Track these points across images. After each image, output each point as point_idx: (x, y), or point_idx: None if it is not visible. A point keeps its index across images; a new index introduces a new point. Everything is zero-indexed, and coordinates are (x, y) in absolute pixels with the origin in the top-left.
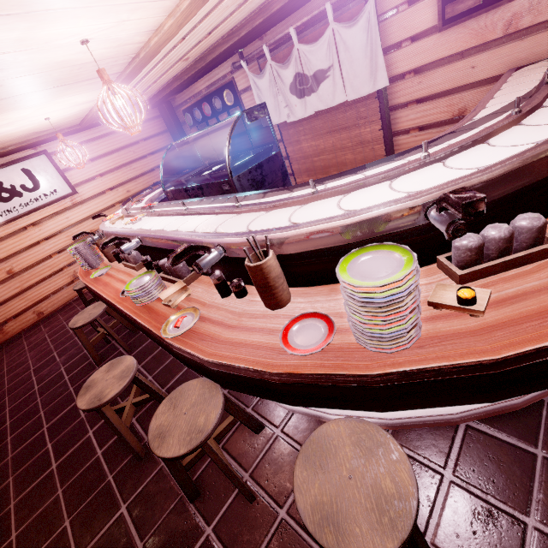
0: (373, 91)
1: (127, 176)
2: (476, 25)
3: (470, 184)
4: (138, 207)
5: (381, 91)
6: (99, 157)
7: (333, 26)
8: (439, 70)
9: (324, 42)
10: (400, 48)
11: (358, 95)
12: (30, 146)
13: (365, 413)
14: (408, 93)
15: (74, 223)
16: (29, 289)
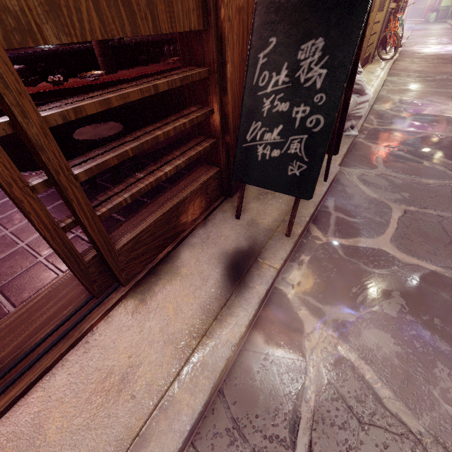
0: None
1: None
2: None
3: None
4: None
5: None
6: None
7: None
8: None
9: None
10: None
11: None
12: None
13: None
14: None
15: None
16: None
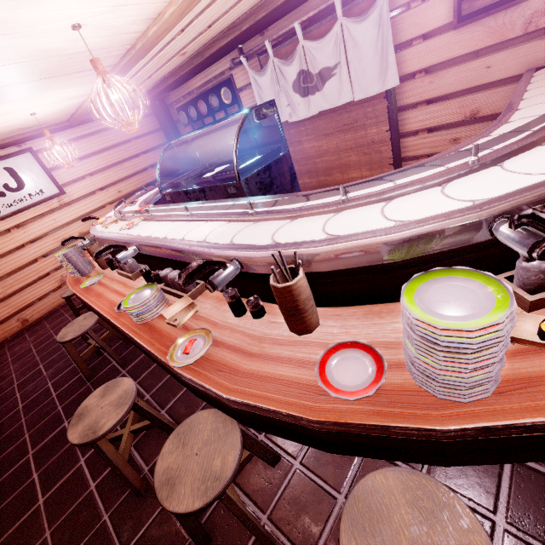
0: (382, 90)
1: (118, 176)
2: (494, 23)
3: (544, 195)
4: (132, 210)
5: (390, 90)
6: (89, 156)
7: (341, 21)
8: (452, 70)
9: (331, 38)
10: (411, 46)
11: (366, 94)
12: (14, 143)
13: None
14: (417, 93)
15: (61, 224)
16: (13, 296)
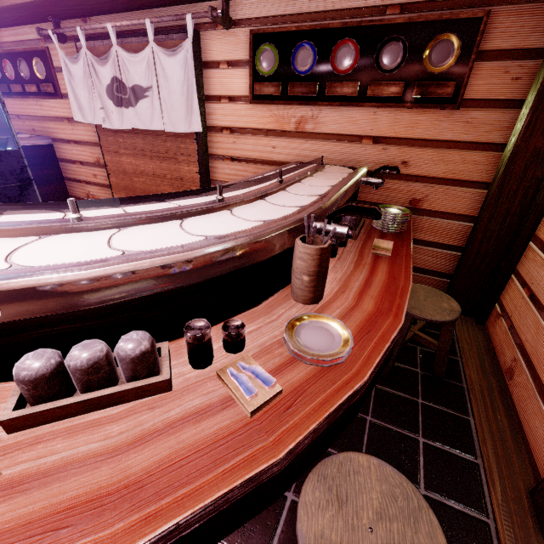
0: (189, 131)
1: None
2: (277, 112)
3: (45, 281)
4: None
5: (199, 135)
6: None
7: (153, 46)
8: (250, 138)
9: (144, 58)
10: (220, 102)
11: (175, 129)
12: None
13: None
14: (224, 148)
15: None
16: None
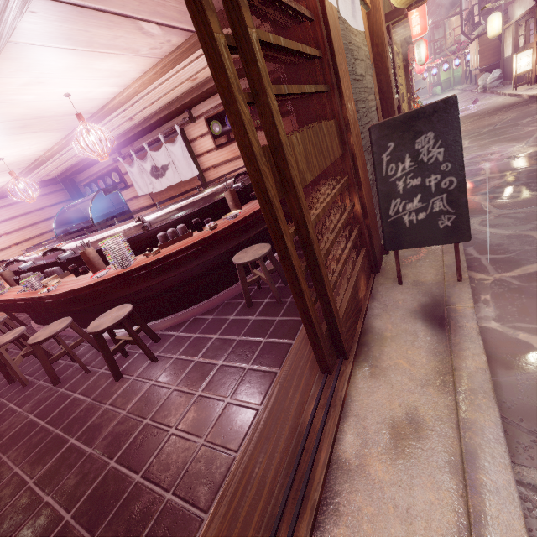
0: (193, 176)
1: (32, 234)
2: (230, 148)
3: (158, 215)
4: None
5: (199, 176)
6: (7, 220)
7: (165, 144)
8: (224, 167)
9: (162, 151)
10: (203, 156)
11: (187, 178)
12: None
13: (151, 323)
14: (214, 177)
15: None
16: None
